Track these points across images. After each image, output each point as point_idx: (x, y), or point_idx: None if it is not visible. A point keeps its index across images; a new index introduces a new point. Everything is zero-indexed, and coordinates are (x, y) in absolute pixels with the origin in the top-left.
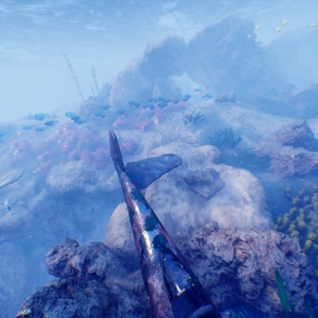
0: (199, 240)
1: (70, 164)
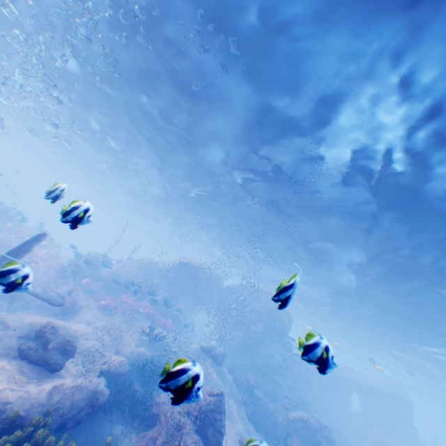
0: None
1: None
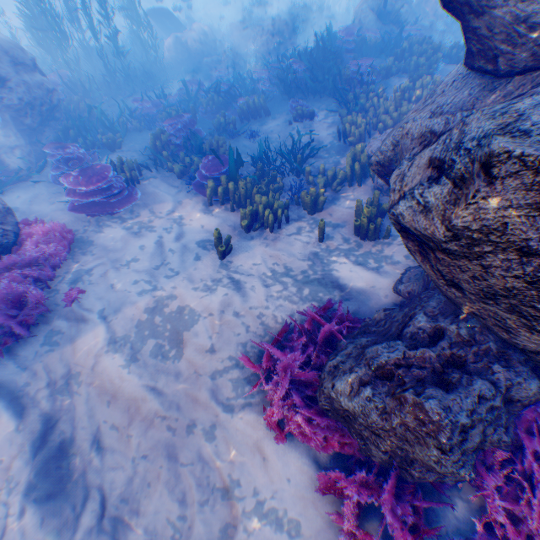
0: None
1: None
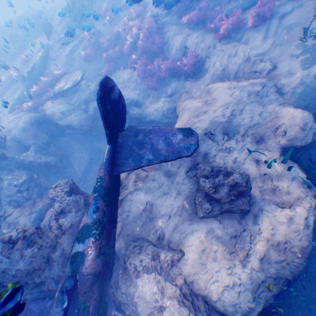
0: (135, 269)
1: (128, 72)
